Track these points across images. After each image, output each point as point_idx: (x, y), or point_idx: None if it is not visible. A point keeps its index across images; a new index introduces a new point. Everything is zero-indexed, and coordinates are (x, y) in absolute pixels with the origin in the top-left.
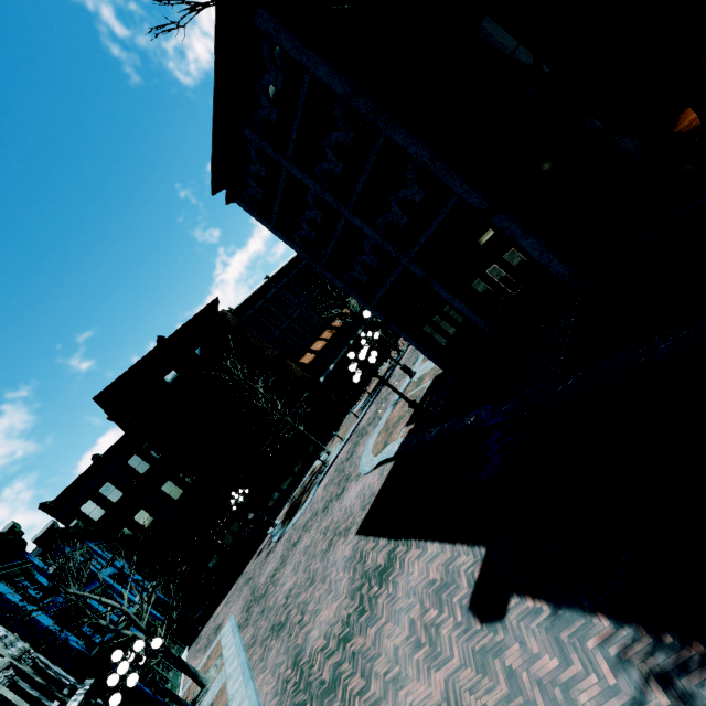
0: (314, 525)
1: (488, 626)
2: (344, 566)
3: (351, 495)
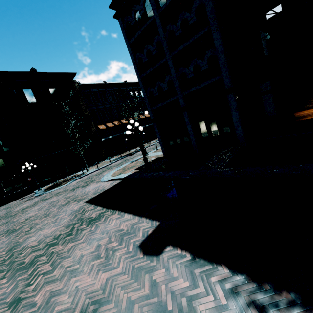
0: (63, 194)
1: (147, 257)
2: (70, 213)
3: (91, 187)
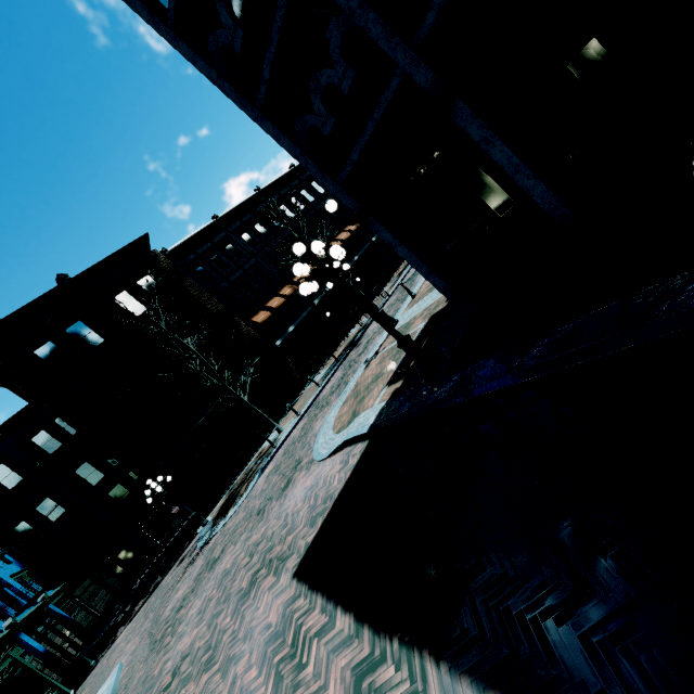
0: (243, 535)
1: None
2: (262, 653)
3: (297, 494)
